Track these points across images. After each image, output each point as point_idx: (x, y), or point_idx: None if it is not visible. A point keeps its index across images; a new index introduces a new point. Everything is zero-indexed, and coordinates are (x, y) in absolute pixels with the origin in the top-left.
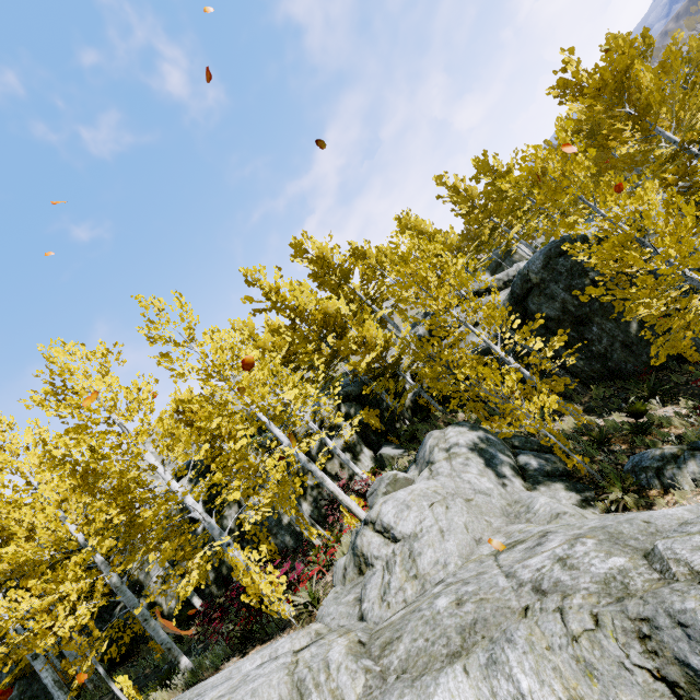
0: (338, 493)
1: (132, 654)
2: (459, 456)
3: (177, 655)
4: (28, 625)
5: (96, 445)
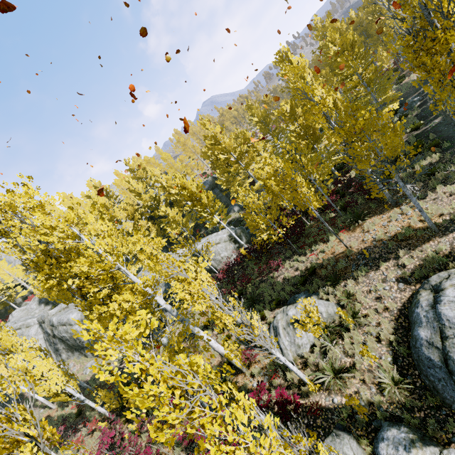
0: (14, 306)
1: None
2: (34, 301)
3: None
4: None
5: None
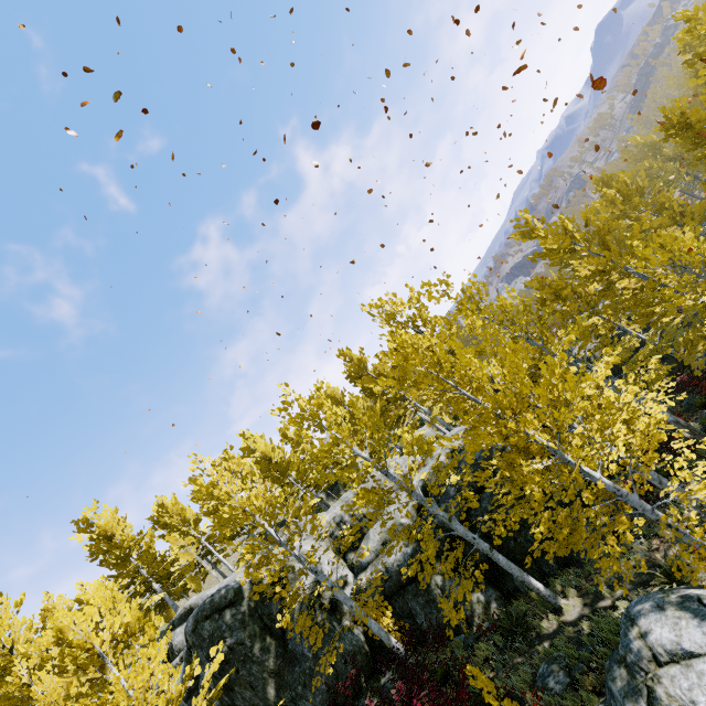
0: None
1: None
2: None
3: None
4: None
5: None
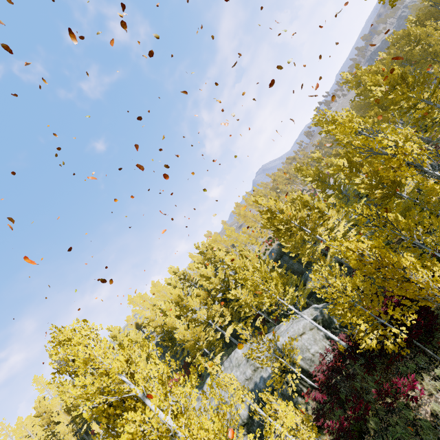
0: None
1: (88, 437)
2: None
3: (87, 439)
4: (64, 437)
5: (69, 407)
